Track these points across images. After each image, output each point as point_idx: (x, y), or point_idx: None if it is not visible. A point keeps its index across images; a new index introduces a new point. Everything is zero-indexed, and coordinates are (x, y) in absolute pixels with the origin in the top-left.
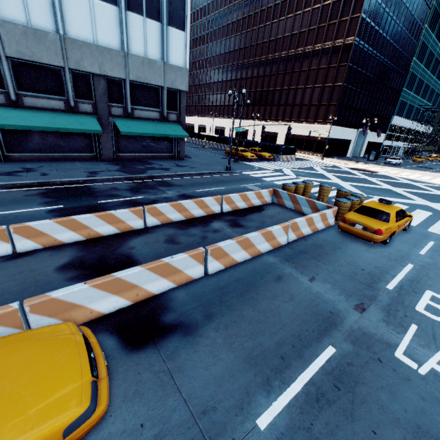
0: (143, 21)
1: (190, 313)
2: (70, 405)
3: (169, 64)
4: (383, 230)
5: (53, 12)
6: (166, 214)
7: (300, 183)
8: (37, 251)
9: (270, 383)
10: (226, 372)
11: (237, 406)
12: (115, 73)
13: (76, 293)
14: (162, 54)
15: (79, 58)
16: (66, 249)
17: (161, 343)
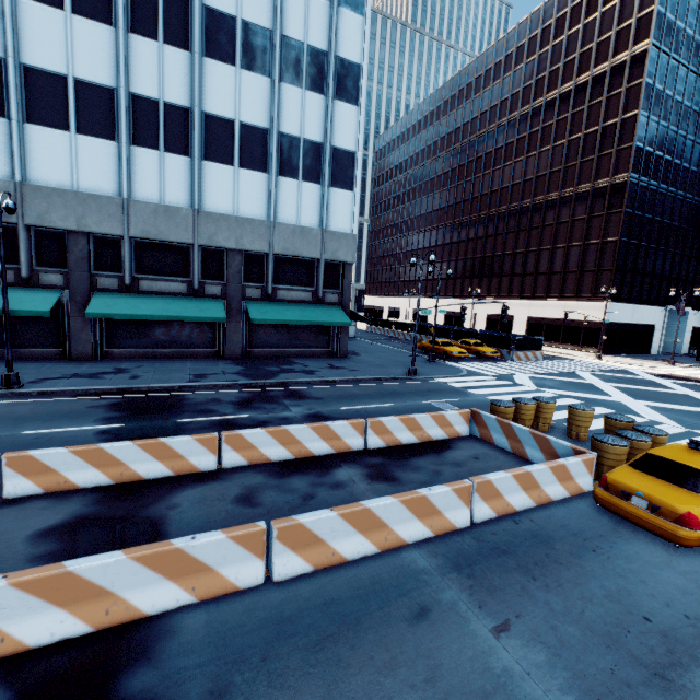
0: (298, 185)
1: (184, 676)
2: None
3: (329, 231)
4: None
5: (191, 187)
6: (260, 447)
7: (527, 400)
8: (31, 499)
9: None
10: None
11: None
12: (255, 246)
13: None
14: (321, 220)
15: (213, 232)
16: (73, 499)
17: None
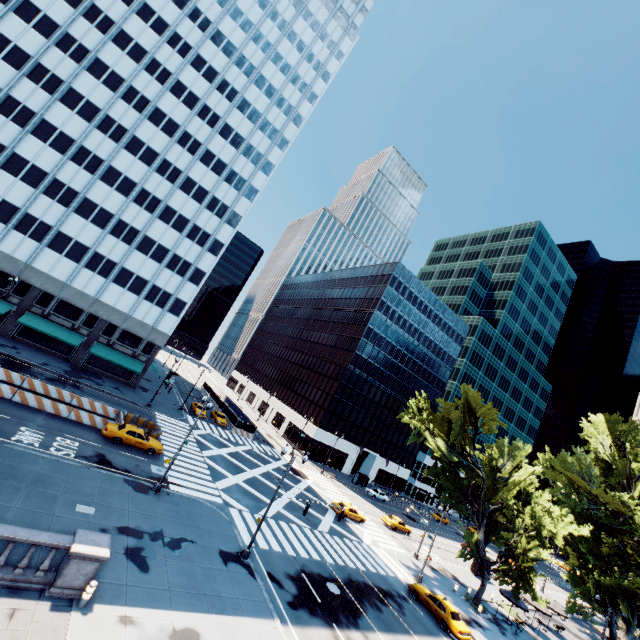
0: (151, 306)
1: None
2: None
3: (157, 329)
4: (110, 430)
5: (100, 289)
6: (36, 386)
7: (143, 417)
8: None
9: None
10: None
11: None
12: (116, 322)
13: None
14: (155, 323)
15: (99, 309)
16: None
17: None
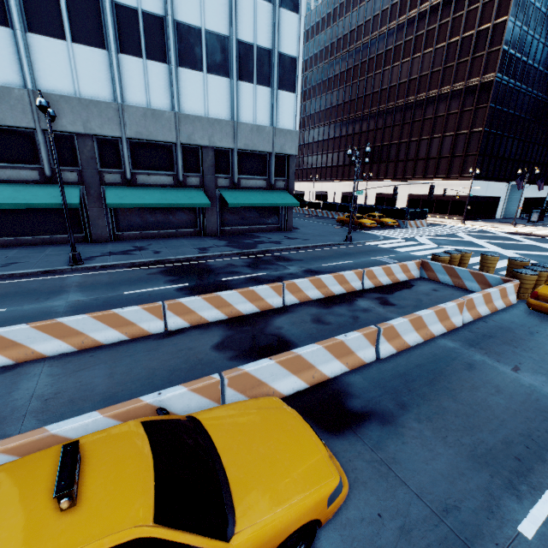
0: (253, 89)
1: (377, 400)
2: (324, 474)
3: (278, 129)
4: None
5: (170, 92)
6: (304, 290)
7: (455, 252)
8: (186, 330)
9: (515, 487)
10: (453, 469)
11: (484, 508)
12: (223, 143)
13: (264, 369)
14: (271, 119)
15: (190, 132)
16: (213, 328)
17: (359, 430)
